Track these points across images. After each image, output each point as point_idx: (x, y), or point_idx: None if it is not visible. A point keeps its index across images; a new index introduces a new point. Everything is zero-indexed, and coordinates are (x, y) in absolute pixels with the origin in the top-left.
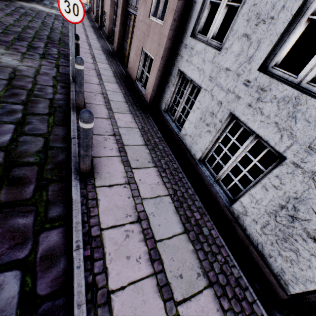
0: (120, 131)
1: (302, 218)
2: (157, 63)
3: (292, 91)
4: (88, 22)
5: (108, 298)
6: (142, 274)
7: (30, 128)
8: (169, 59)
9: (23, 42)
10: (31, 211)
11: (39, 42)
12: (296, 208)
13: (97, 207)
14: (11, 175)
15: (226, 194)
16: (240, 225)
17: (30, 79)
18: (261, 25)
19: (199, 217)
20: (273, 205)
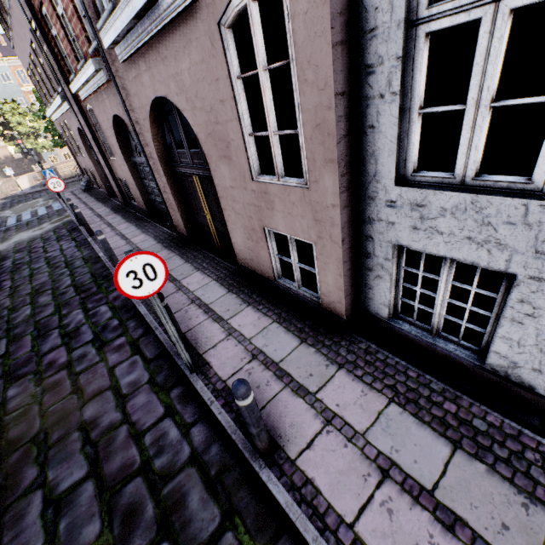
0: (379, 447)
1: None
2: (333, 252)
3: None
4: (103, 208)
5: None
6: None
7: None
8: (353, 234)
9: (51, 336)
10: None
11: (71, 311)
12: None
13: None
14: None
15: None
16: None
17: (121, 430)
18: None
19: None
20: None
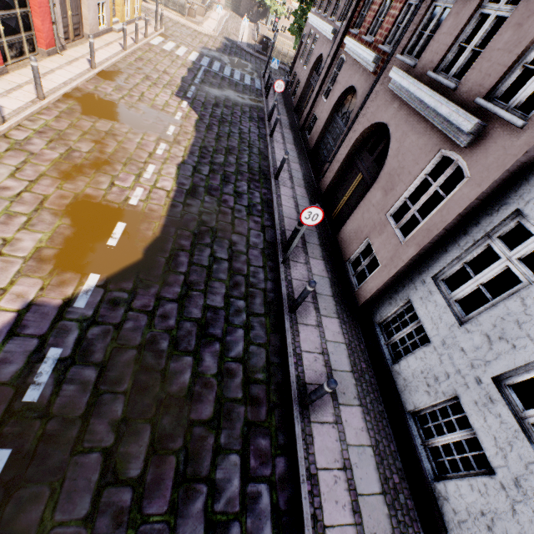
0: (328, 347)
1: (496, 533)
2: (384, 277)
3: (514, 422)
4: (285, 117)
5: (324, 530)
6: (346, 520)
7: (254, 334)
8: (399, 278)
9: (229, 186)
10: (267, 433)
11: (242, 181)
12: (493, 521)
13: (313, 445)
14: (250, 392)
15: (431, 466)
16: (438, 507)
17: (244, 256)
18: (503, 343)
19: (397, 481)
20: (474, 507)
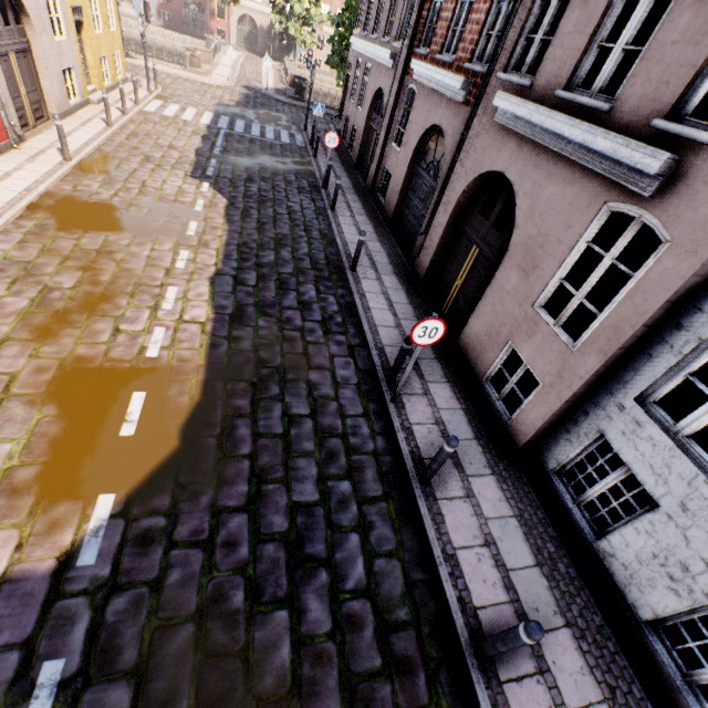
0: (492, 531)
1: None
2: (553, 402)
3: None
4: (345, 178)
5: None
6: None
7: (376, 537)
8: (577, 402)
9: (290, 295)
10: None
11: (306, 283)
12: None
13: None
14: (393, 650)
15: None
16: None
17: (333, 403)
18: None
19: None
20: None
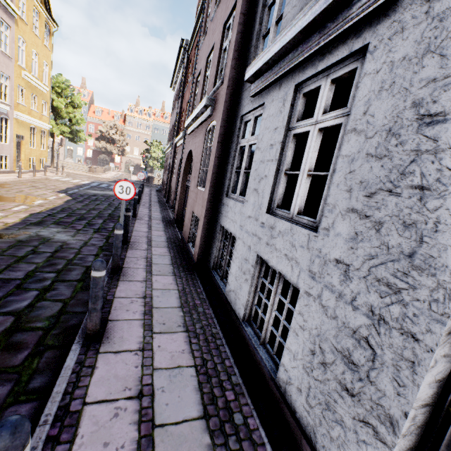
0: (154, 293)
1: (330, 362)
2: (202, 222)
3: (287, 224)
4: (156, 199)
5: None
6: None
7: (54, 293)
8: (212, 217)
9: (83, 221)
10: (13, 379)
11: (99, 219)
12: (322, 348)
13: (91, 376)
14: (11, 339)
15: (274, 361)
16: (289, 405)
17: (75, 250)
18: (261, 181)
19: (232, 398)
20: (306, 355)
